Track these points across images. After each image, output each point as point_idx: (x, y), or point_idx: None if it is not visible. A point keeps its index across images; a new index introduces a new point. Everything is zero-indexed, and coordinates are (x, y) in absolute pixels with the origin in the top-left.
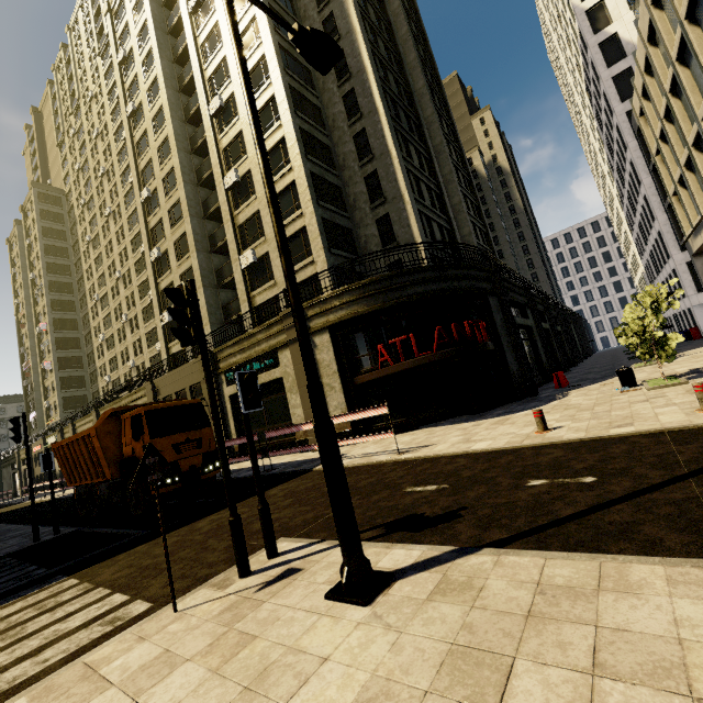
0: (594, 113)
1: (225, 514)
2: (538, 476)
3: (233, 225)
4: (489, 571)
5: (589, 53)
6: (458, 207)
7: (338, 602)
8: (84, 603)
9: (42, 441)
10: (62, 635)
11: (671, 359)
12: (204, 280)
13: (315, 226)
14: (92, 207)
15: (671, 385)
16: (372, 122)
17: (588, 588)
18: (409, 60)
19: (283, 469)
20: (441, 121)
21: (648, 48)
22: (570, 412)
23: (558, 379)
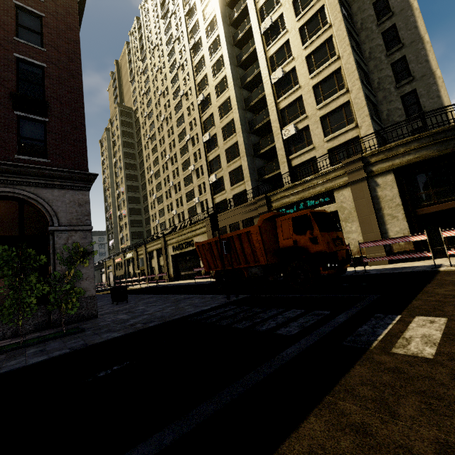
0: None
1: (453, 288)
2: None
3: (276, 109)
4: None
5: None
6: None
7: None
8: None
9: (122, 255)
10: None
11: None
12: (246, 151)
13: (362, 99)
14: (151, 116)
15: None
16: (404, 17)
17: None
18: None
19: (384, 271)
20: None
21: None
22: None
23: None
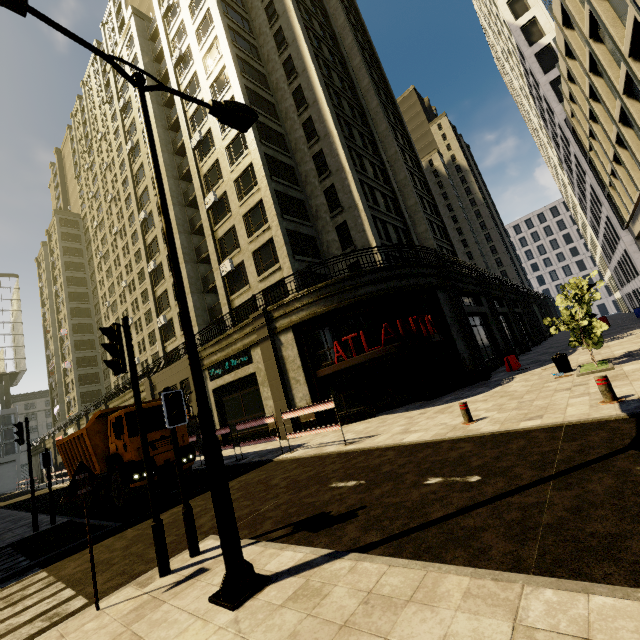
0: (539, 113)
1: None
2: (438, 473)
3: (213, 239)
4: (341, 578)
5: (526, 63)
6: (414, 207)
7: (217, 605)
8: (40, 597)
9: (63, 432)
10: (10, 629)
11: (599, 346)
12: (192, 287)
13: (280, 237)
14: (103, 227)
15: (598, 371)
16: (328, 143)
17: (402, 598)
18: (363, 85)
19: (251, 459)
20: (395, 133)
21: (567, 61)
22: (502, 400)
23: (509, 363)
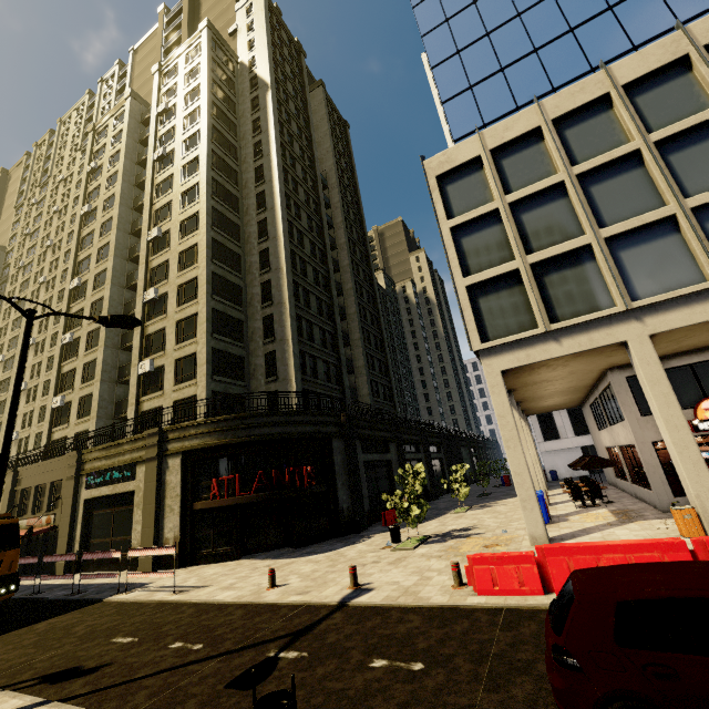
0: None
1: None
2: (188, 638)
3: (142, 334)
4: None
5: None
6: (357, 342)
7: None
8: None
9: None
10: None
11: (414, 526)
12: (105, 375)
13: (204, 355)
14: (29, 270)
15: (404, 549)
16: (277, 277)
17: None
18: (336, 222)
19: (86, 594)
20: (358, 269)
21: None
22: (323, 566)
23: (386, 517)
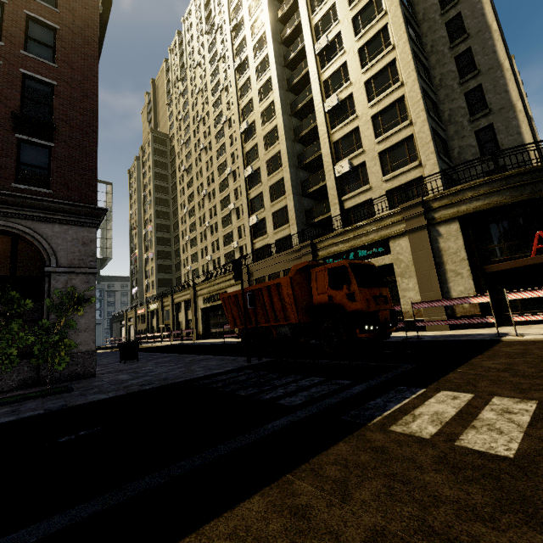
0: None
1: (503, 361)
2: None
3: (329, 142)
4: None
5: None
6: None
7: None
8: None
9: (146, 306)
10: None
11: None
12: (293, 189)
13: (427, 133)
14: (189, 145)
15: None
16: (481, 40)
17: None
18: None
19: (439, 338)
20: None
21: None
22: None
23: None
